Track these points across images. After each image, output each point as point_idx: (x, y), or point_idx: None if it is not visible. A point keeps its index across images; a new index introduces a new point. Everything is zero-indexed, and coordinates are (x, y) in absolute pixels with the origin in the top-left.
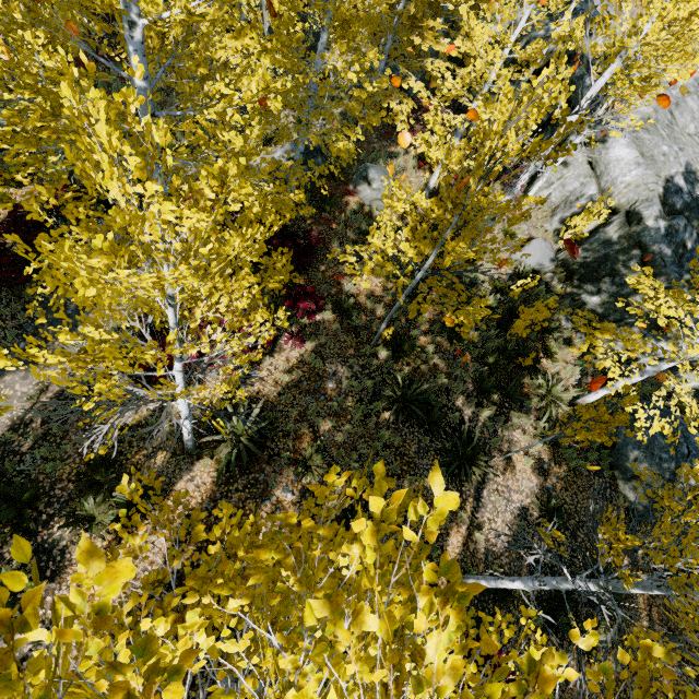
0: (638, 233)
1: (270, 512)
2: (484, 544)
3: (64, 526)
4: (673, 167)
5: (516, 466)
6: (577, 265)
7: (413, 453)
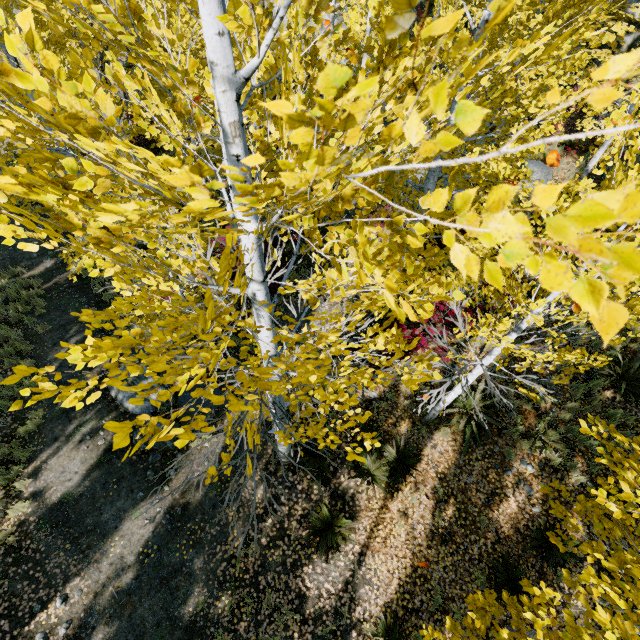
0: None
1: (514, 483)
2: None
3: (356, 477)
4: None
5: None
6: None
7: None
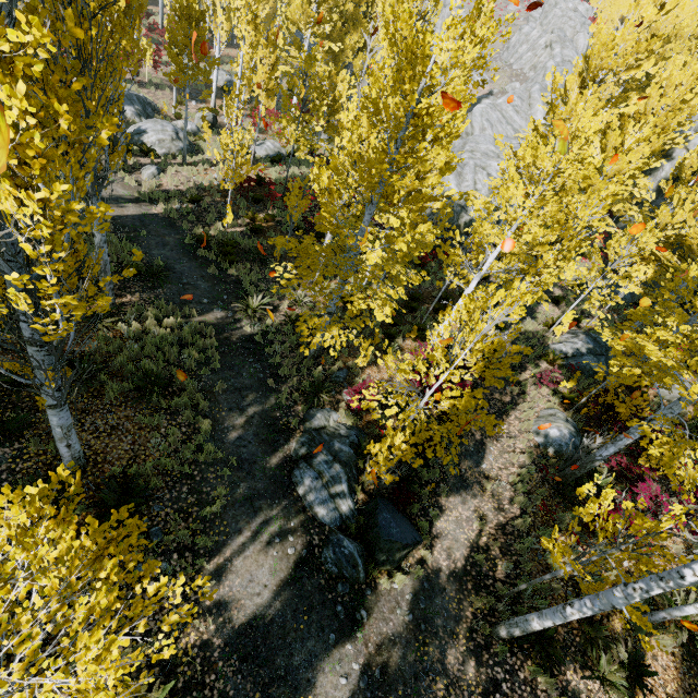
0: None
1: None
2: None
3: (597, 679)
4: None
5: None
6: None
7: None
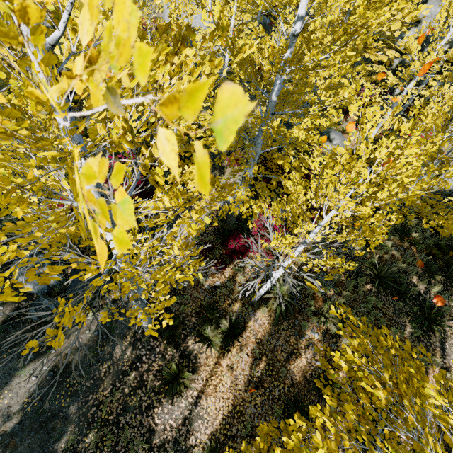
0: None
1: (306, 345)
2: None
3: (198, 342)
4: None
5: None
6: None
7: (391, 313)
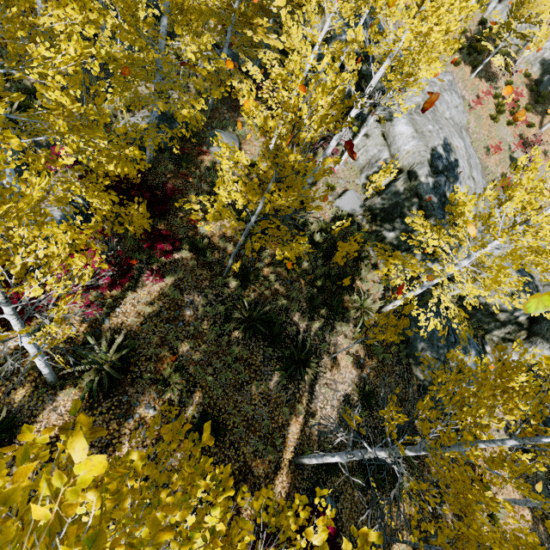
0: (416, 186)
1: (133, 429)
2: (317, 428)
3: None
4: (436, 140)
5: (340, 364)
6: (378, 210)
7: (259, 363)
